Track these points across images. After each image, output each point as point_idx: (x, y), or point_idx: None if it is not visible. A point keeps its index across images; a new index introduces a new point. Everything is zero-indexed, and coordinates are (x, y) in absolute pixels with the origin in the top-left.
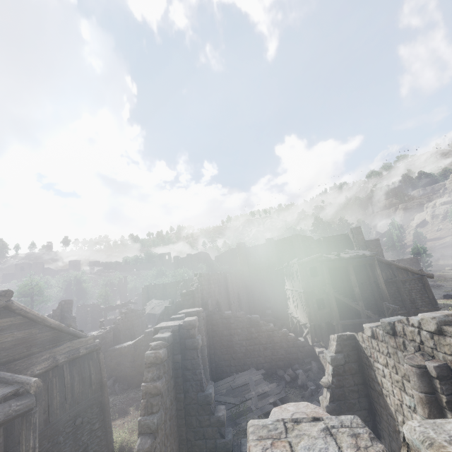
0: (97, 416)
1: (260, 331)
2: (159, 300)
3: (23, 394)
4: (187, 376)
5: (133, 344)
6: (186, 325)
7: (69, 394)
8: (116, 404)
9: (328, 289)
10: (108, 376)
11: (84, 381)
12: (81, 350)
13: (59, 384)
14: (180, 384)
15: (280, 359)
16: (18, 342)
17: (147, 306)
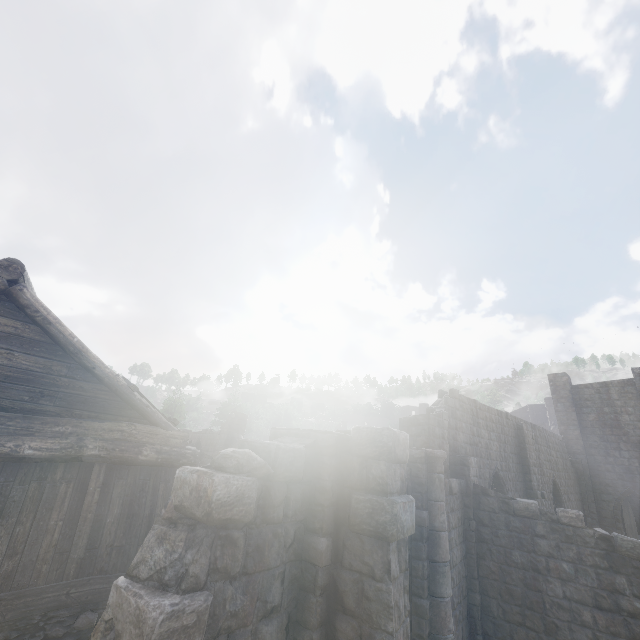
0: None
1: None
2: None
3: None
4: (339, 639)
5: None
6: (361, 443)
7: (84, 537)
8: None
9: None
10: None
11: (132, 522)
12: (145, 450)
13: (71, 503)
14: None
15: None
16: (17, 374)
17: None
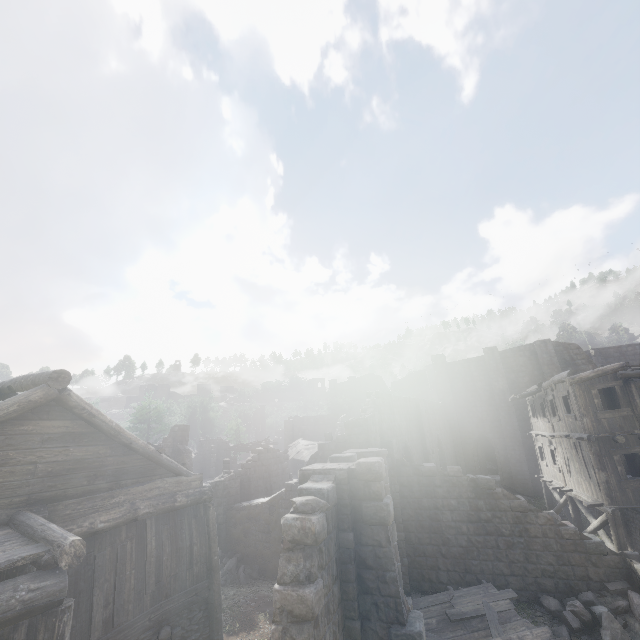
0: (199, 627)
1: (496, 508)
2: (308, 441)
3: (48, 566)
4: (366, 582)
5: (267, 502)
6: (363, 472)
7: (152, 576)
8: (237, 603)
9: None
10: (230, 550)
11: (180, 554)
12: (178, 497)
13: (137, 554)
14: (352, 598)
15: (546, 574)
16: (75, 465)
17: (291, 447)
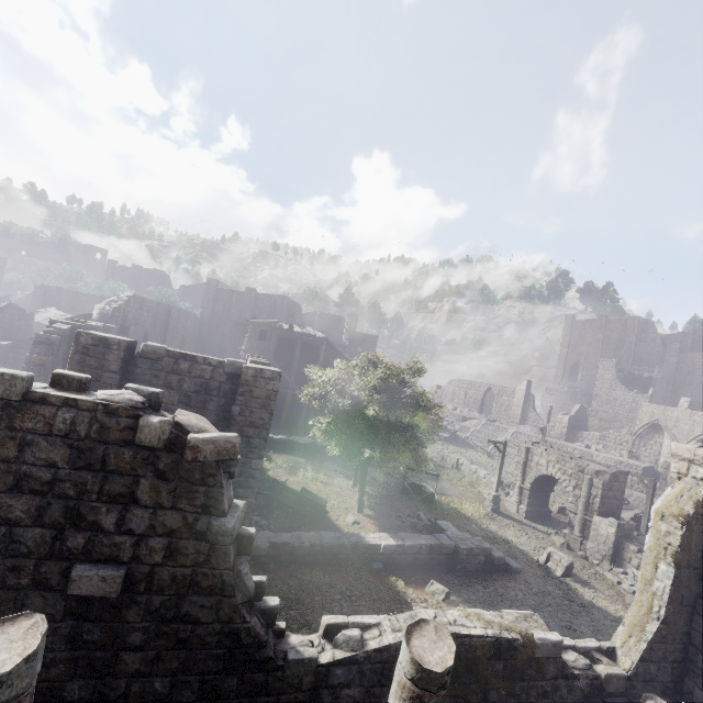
0: None
1: None
2: (62, 312)
3: None
4: None
5: (9, 343)
6: (89, 328)
7: None
8: None
9: (269, 356)
10: None
11: None
12: None
13: None
14: None
15: None
16: None
17: (39, 313)
